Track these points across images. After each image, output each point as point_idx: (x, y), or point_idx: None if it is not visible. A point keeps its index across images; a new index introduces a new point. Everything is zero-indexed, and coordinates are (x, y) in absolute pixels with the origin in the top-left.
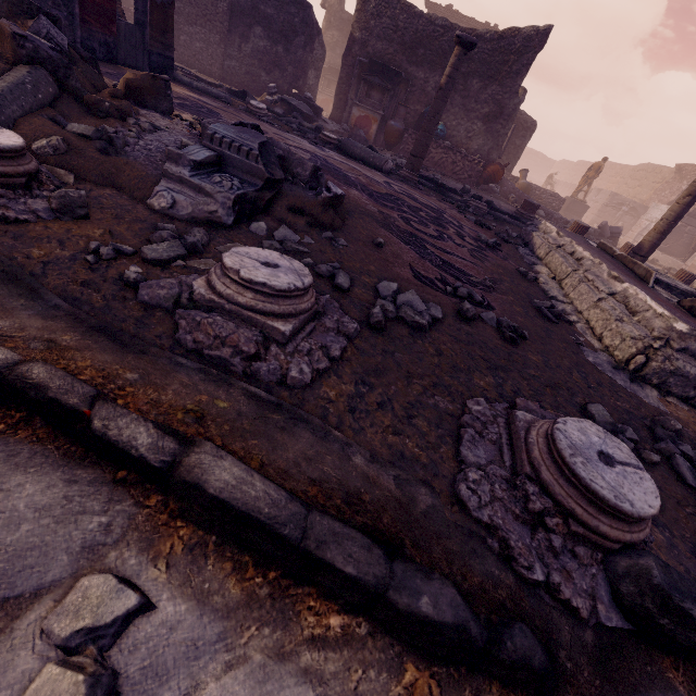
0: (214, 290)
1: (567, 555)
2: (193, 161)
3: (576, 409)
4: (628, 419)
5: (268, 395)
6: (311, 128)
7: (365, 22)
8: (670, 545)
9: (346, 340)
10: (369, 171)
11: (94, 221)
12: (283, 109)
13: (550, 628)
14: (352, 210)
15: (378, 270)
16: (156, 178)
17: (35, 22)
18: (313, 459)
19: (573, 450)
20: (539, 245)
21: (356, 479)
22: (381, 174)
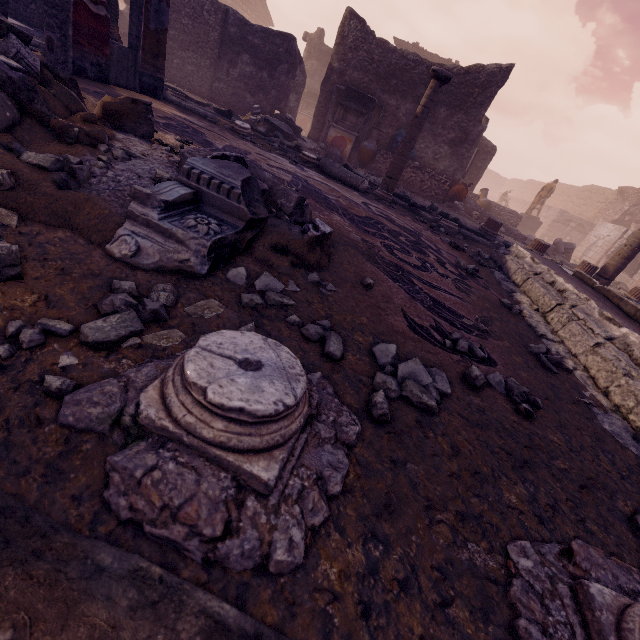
0: (169, 412)
1: None
2: (163, 201)
3: (625, 525)
4: None
5: (239, 616)
6: (291, 146)
7: (344, 54)
8: None
9: (345, 452)
10: (347, 191)
11: (28, 281)
12: (265, 128)
13: None
14: (337, 241)
15: (371, 322)
16: (120, 218)
17: (3, 41)
18: None
19: None
20: (515, 270)
21: None
22: (358, 194)
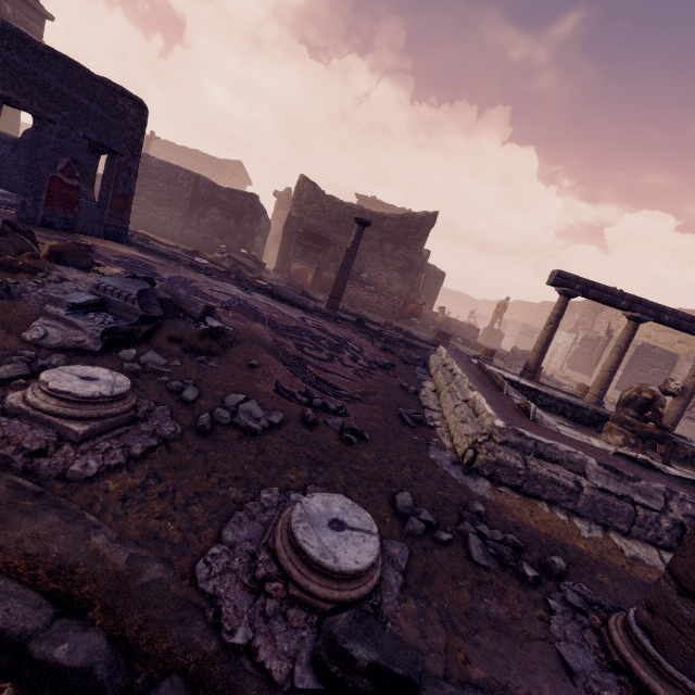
0: (25, 400)
1: (278, 618)
2: (72, 303)
3: (387, 497)
4: (441, 505)
5: (35, 486)
6: (254, 278)
7: (300, 206)
8: (419, 614)
9: (160, 442)
10: (289, 309)
11: None
12: (230, 263)
13: (236, 693)
14: (244, 339)
15: (238, 385)
16: (38, 317)
17: None
18: (44, 538)
19: (302, 517)
20: (432, 365)
21: (82, 555)
22: (301, 312)
